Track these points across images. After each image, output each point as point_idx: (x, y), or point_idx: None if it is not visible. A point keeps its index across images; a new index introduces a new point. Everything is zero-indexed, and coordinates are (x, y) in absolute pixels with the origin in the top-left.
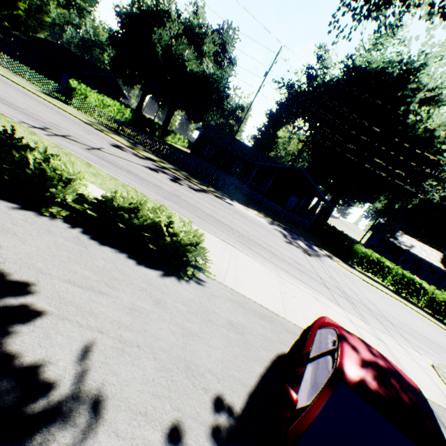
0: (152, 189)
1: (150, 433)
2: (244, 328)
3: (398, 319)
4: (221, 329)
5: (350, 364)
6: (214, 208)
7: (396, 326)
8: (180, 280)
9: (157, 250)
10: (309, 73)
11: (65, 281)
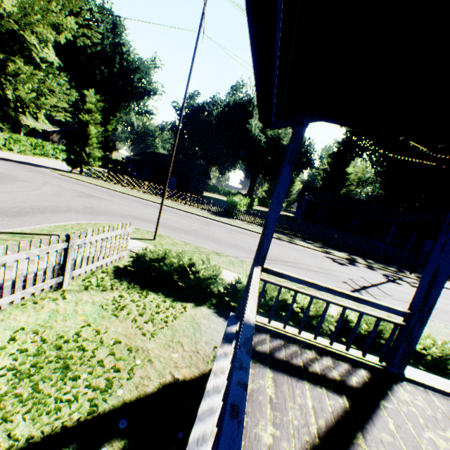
0: None
1: None
2: None
3: None
4: None
5: None
6: None
7: None
8: None
9: None
10: None
11: None
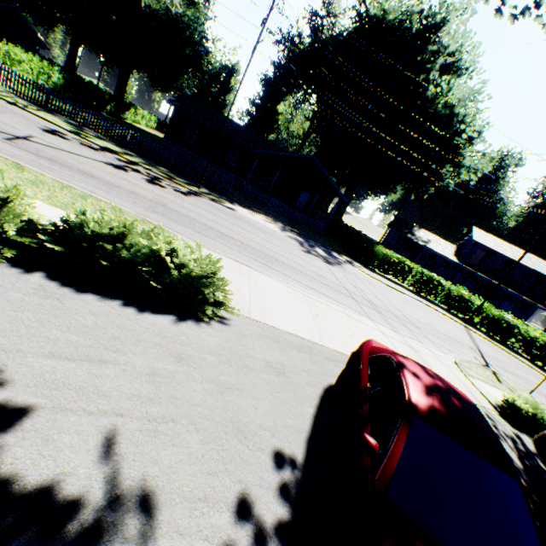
0: (127, 199)
1: (217, 518)
2: (285, 367)
3: (422, 321)
4: (261, 374)
5: (417, 394)
6: (214, 217)
7: (421, 329)
8: (199, 323)
9: (162, 289)
10: (314, 22)
11: (45, 357)
